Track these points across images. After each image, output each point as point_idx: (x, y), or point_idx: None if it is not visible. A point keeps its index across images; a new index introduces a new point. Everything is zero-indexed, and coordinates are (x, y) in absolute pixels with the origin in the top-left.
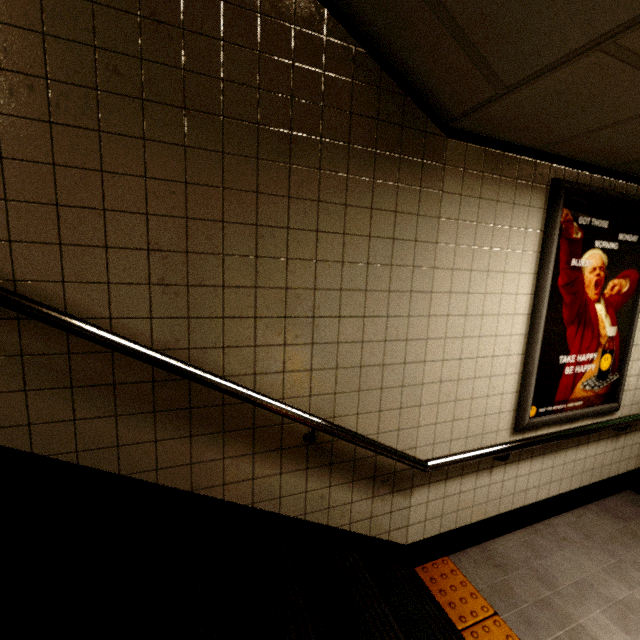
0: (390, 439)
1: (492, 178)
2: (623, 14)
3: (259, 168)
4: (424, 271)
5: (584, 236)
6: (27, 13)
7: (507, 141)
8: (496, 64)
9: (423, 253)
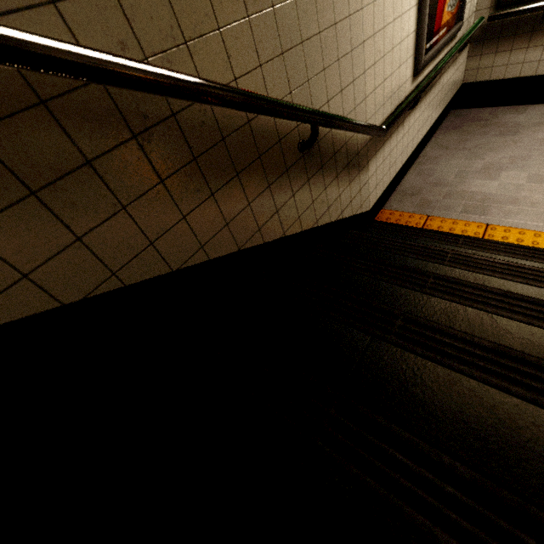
0: None
1: None
2: None
3: None
4: None
5: None
6: None
7: None
8: None
9: None
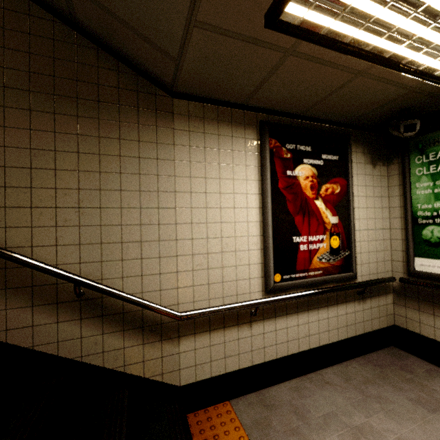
0: (154, 297)
1: (212, 121)
2: (185, 3)
3: (32, 115)
4: (167, 178)
5: (293, 156)
6: None
7: (219, 100)
8: (162, 46)
9: (164, 167)
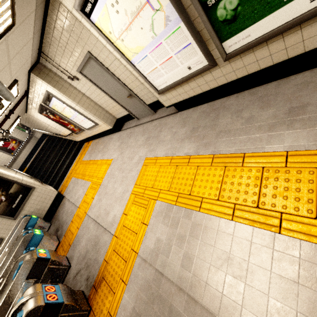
0: None
1: None
2: None
3: None
4: None
5: None
6: None
7: None
8: None
9: None
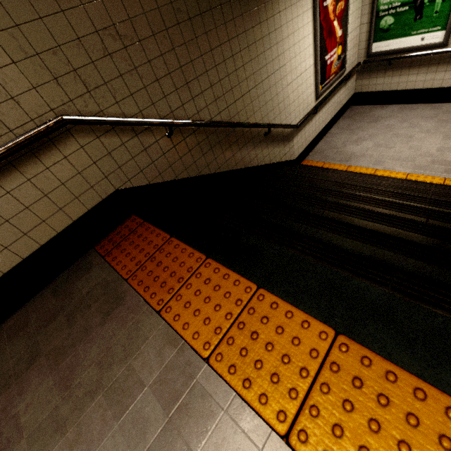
0: (284, 123)
1: None
2: None
3: (226, 28)
4: (280, 43)
5: None
6: (151, 1)
7: None
8: None
9: (278, 35)
